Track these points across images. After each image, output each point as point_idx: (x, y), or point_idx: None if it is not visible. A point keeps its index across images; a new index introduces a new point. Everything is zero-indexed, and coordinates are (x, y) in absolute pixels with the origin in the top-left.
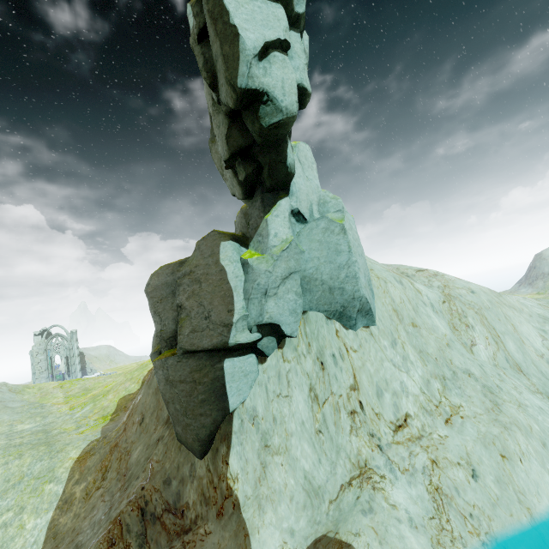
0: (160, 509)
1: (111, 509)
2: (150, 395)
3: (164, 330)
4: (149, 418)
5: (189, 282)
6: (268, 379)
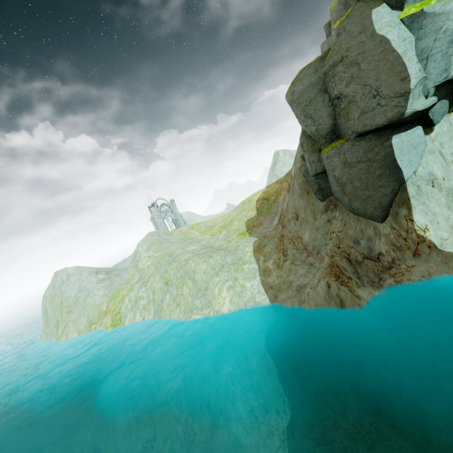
0: (360, 258)
1: (313, 265)
2: (296, 199)
3: (320, 129)
4: (304, 213)
5: (344, 69)
6: (441, 145)
